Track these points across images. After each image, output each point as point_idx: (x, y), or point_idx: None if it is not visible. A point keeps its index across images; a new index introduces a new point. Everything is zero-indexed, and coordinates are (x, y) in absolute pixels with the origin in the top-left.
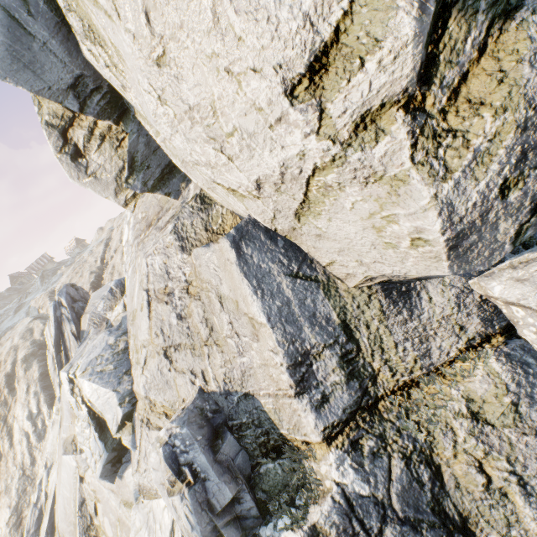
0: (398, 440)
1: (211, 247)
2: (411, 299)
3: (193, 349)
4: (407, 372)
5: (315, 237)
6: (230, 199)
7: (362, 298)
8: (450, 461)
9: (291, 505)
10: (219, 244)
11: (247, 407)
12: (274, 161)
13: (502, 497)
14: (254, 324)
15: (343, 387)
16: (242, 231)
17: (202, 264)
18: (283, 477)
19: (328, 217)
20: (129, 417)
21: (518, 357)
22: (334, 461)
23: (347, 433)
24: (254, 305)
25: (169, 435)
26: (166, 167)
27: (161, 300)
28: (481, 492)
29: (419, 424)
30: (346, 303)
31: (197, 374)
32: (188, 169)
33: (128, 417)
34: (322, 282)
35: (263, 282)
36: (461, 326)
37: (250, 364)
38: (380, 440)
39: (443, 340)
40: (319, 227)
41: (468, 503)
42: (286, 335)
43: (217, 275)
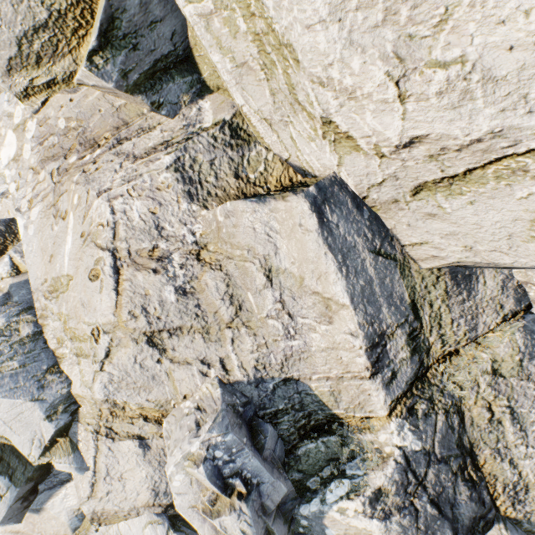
0: (442, 399)
1: (268, 203)
2: (471, 282)
3: (206, 333)
4: (454, 344)
5: (422, 216)
6: (310, 145)
7: (431, 279)
8: (471, 407)
9: (341, 477)
10: (287, 203)
11: (286, 393)
12: (490, 124)
13: (498, 424)
14: (331, 305)
15: (408, 362)
16: (326, 191)
17: (241, 224)
18: (326, 453)
19: (472, 200)
20: (64, 431)
21: (529, 327)
22: (395, 429)
23: (404, 402)
24: (338, 284)
25: (207, 447)
26: (162, 58)
27: (143, 267)
28: (485, 424)
29: (455, 383)
30: (416, 283)
31: (212, 364)
32: (244, 81)
33: (63, 431)
34: (399, 261)
35: (348, 257)
36: (501, 305)
37: (304, 348)
38: (429, 402)
39: (487, 316)
40: (442, 207)
41: (476, 433)
42: (367, 316)
43: (272, 242)
